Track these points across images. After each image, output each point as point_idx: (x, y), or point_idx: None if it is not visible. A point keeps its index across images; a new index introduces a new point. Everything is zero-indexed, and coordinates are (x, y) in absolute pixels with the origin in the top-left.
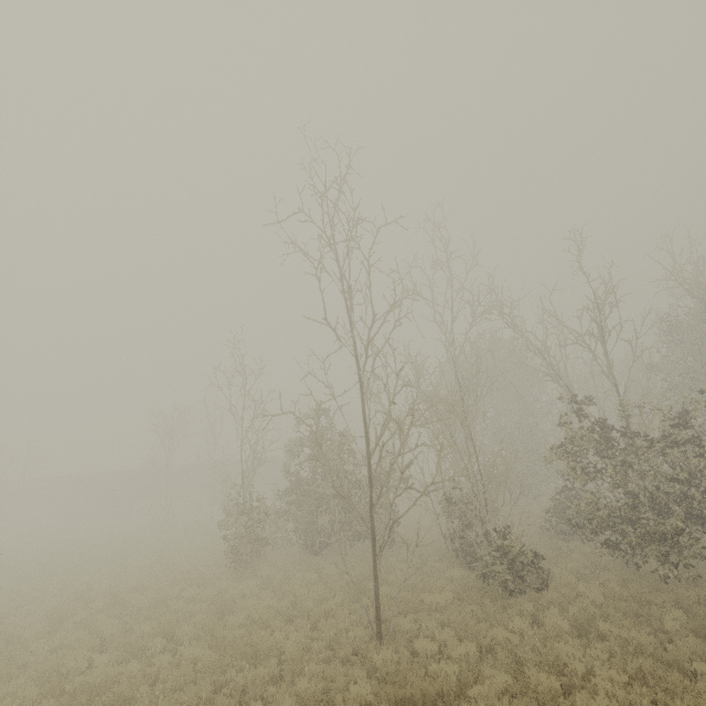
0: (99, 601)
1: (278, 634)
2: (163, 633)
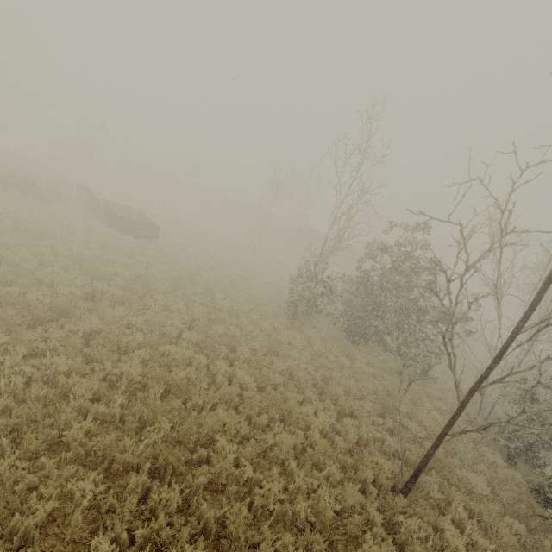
0: (200, 287)
1: (310, 409)
2: (228, 343)
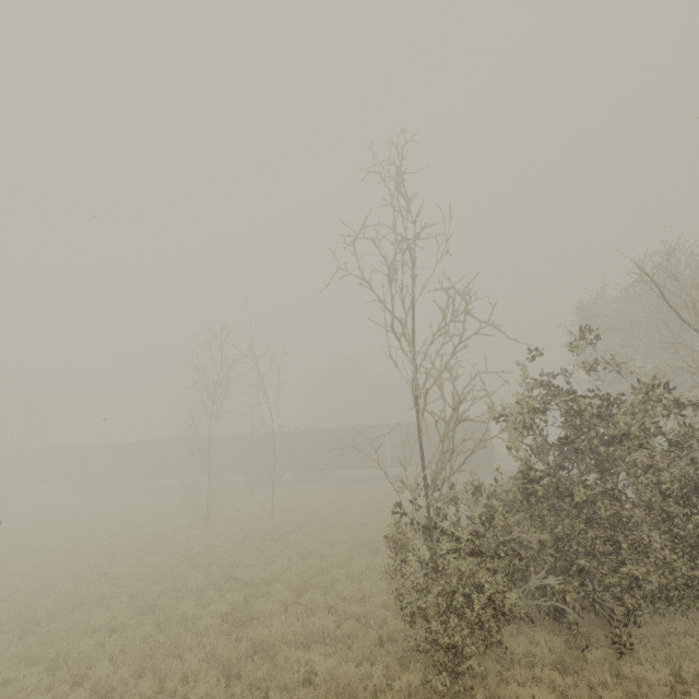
0: None
1: None
2: None
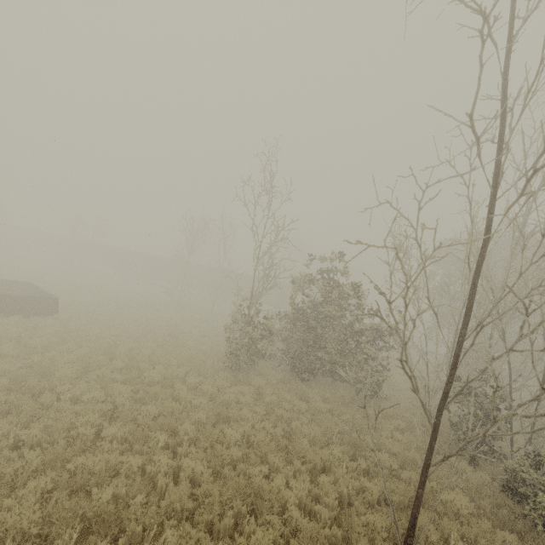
0: (120, 361)
1: (281, 482)
2: (166, 426)
